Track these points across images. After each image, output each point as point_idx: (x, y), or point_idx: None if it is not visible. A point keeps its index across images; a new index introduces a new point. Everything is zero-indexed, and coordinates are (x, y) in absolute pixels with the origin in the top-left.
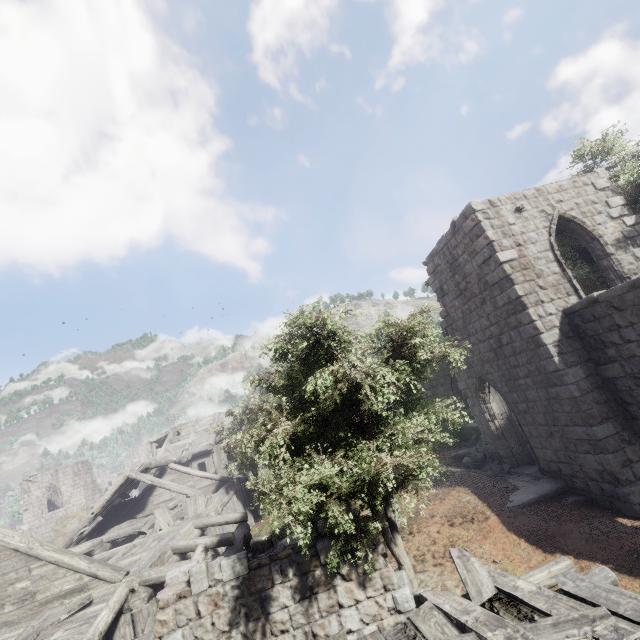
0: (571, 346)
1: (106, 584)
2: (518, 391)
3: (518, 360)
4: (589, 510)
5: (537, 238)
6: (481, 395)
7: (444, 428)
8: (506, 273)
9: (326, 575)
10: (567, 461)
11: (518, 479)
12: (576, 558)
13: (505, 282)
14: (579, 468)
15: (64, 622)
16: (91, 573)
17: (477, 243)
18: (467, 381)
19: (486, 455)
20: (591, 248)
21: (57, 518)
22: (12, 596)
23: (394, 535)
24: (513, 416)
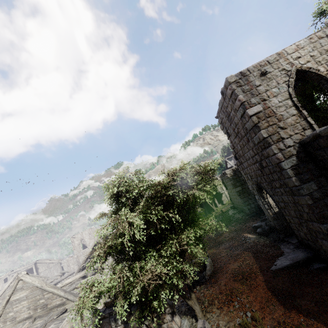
0: (306, 167)
1: (72, 302)
2: (278, 195)
3: (273, 177)
4: (325, 277)
5: (278, 91)
6: (261, 194)
7: (251, 207)
8: (254, 123)
9: (138, 324)
10: (313, 241)
11: (286, 246)
12: (305, 316)
13: (255, 128)
14: (320, 247)
15: (55, 319)
16: (65, 297)
17: (235, 104)
18: (252, 185)
19: (271, 227)
20: (326, 88)
21: (86, 252)
22: (39, 305)
23: (190, 293)
24: (278, 209)
